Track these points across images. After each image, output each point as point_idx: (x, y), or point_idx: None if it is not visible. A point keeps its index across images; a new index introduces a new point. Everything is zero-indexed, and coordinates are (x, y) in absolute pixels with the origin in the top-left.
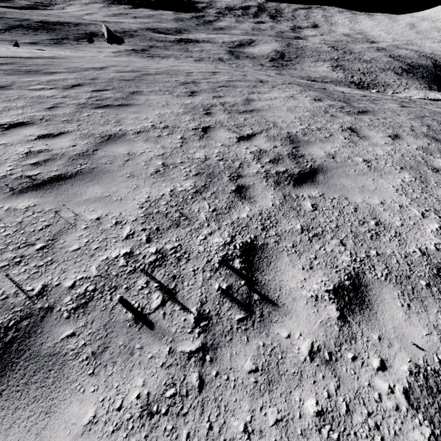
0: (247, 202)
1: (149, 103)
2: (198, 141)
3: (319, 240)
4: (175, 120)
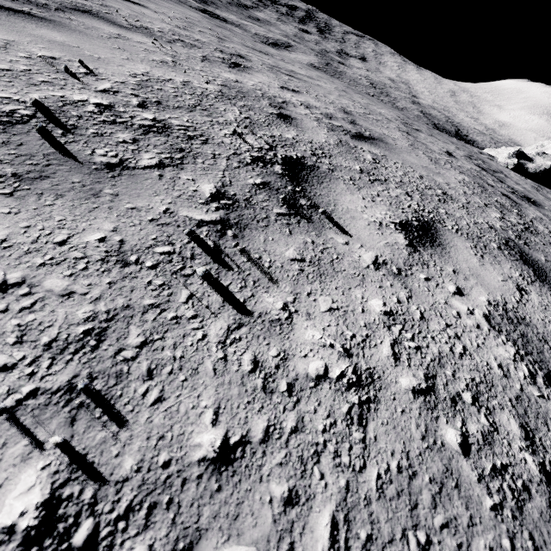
0: (228, 39)
1: (176, 5)
2: (208, 25)
3: (253, 52)
4: (194, 17)
